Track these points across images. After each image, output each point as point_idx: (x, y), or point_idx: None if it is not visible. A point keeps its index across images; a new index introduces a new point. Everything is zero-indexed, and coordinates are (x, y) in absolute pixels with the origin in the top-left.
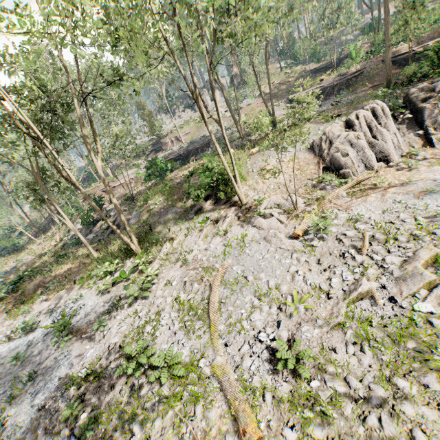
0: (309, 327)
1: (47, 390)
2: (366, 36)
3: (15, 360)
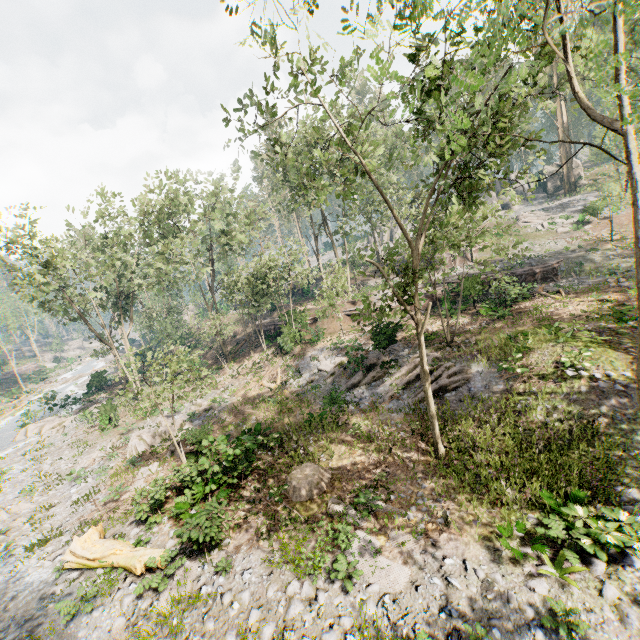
0: None
1: None
2: None
3: None
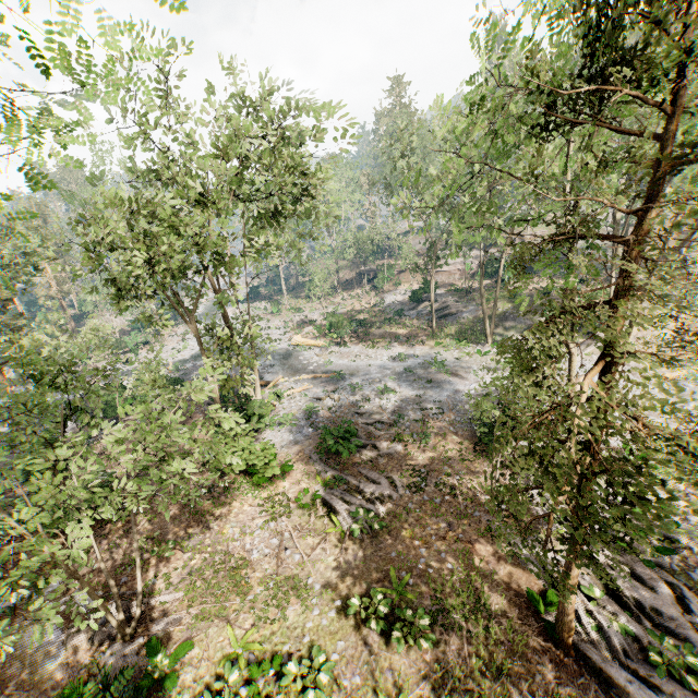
0: (654, 418)
1: (446, 391)
2: None
3: (408, 371)
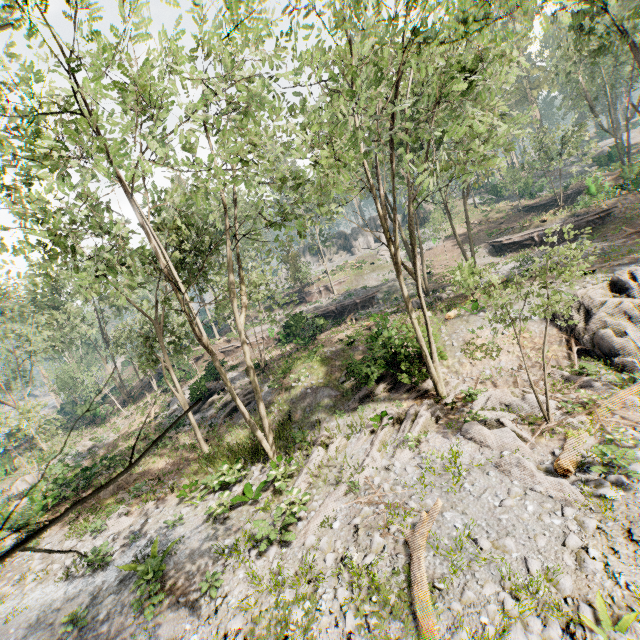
0: None
1: None
2: (605, 167)
3: (71, 623)
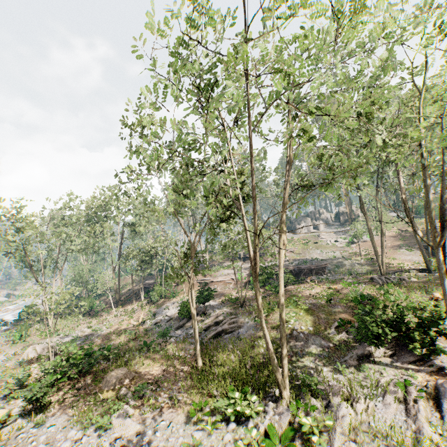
0: None
1: None
2: None
3: None
